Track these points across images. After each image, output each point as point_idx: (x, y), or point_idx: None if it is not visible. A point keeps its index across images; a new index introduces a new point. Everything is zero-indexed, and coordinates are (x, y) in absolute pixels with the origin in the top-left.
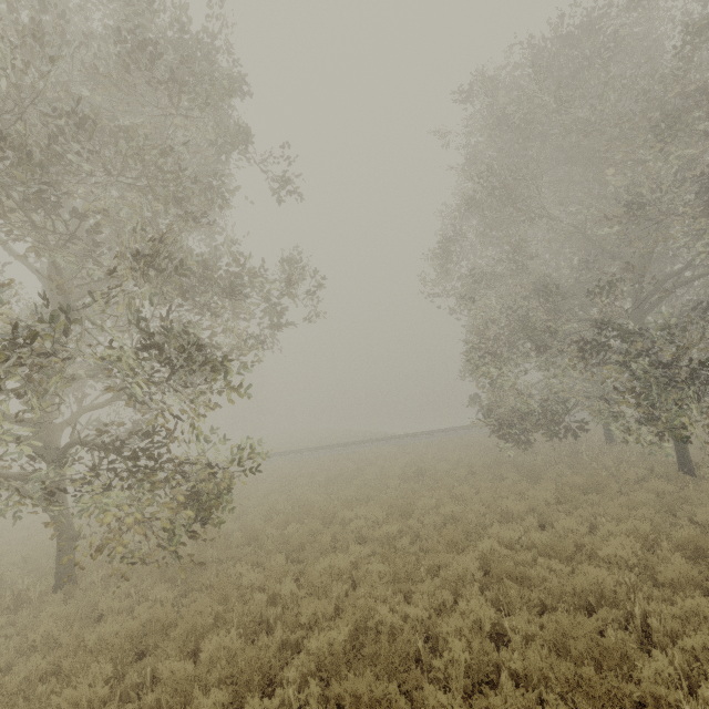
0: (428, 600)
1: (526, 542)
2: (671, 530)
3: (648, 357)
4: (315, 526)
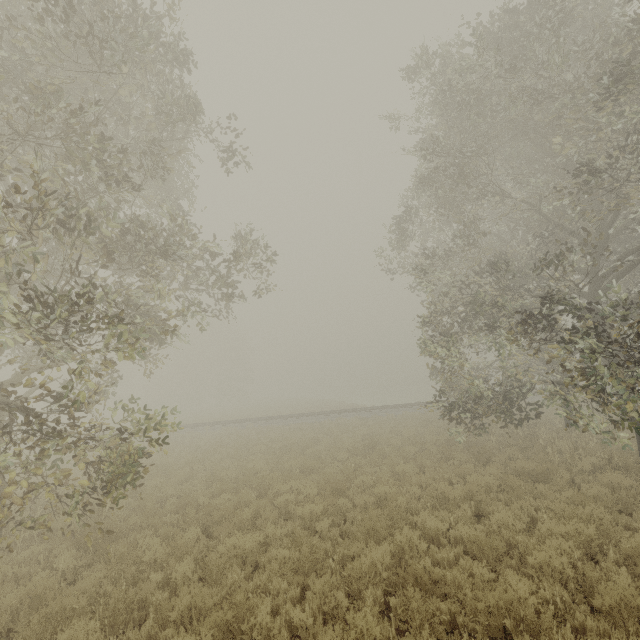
0: (319, 602)
1: (455, 535)
2: (623, 534)
3: (597, 336)
4: (244, 498)
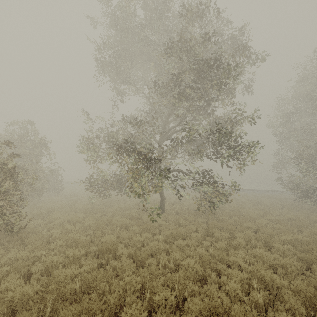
0: (308, 237)
1: None
2: None
3: None
4: (236, 212)
